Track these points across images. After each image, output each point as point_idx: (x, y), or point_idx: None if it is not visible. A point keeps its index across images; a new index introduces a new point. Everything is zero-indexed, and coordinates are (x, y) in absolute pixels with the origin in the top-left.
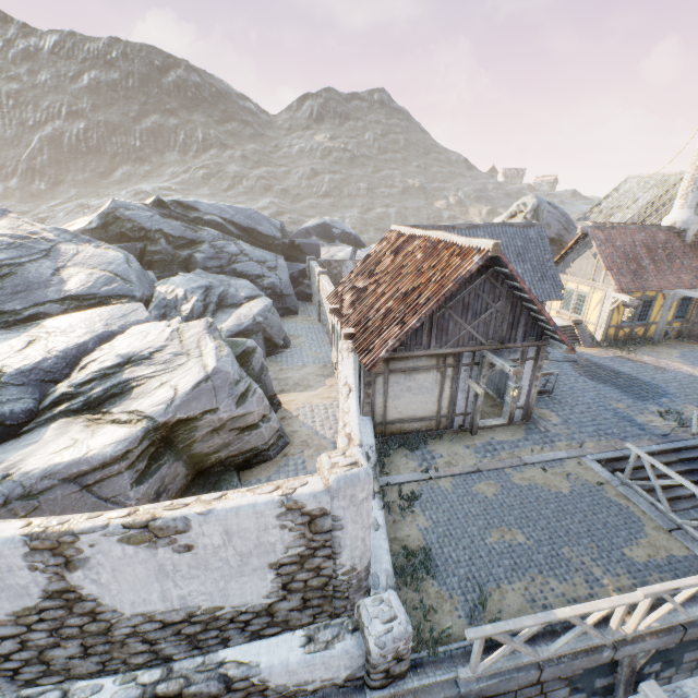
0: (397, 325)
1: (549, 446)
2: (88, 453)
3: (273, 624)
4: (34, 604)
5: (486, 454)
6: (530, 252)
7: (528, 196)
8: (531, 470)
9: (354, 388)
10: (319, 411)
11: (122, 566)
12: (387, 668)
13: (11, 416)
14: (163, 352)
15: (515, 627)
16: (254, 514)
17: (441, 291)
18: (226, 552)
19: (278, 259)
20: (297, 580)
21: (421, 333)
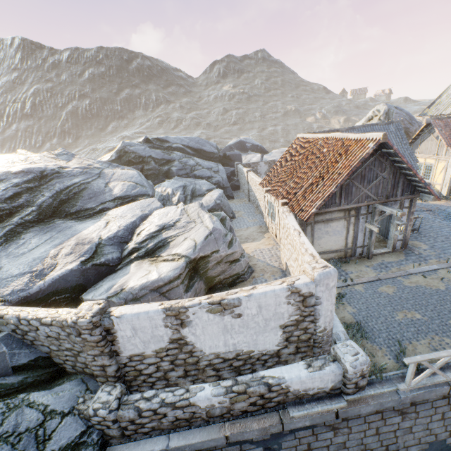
0: (320, 192)
1: (424, 263)
2: (161, 275)
3: (279, 362)
4: (164, 346)
5: (382, 270)
6: (392, 140)
7: (380, 105)
8: (415, 277)
9: (301, 231)
10: (265, 252)
11: (207, 326)
12: (356, 381)
13: (112, 260)
14: (180, 222)
15: (435, 357)
16: (274, 295)
17: (348, 168)
18: (258, 318)
19: (218, 165)
20: (293, 336)
21: (335, 196)
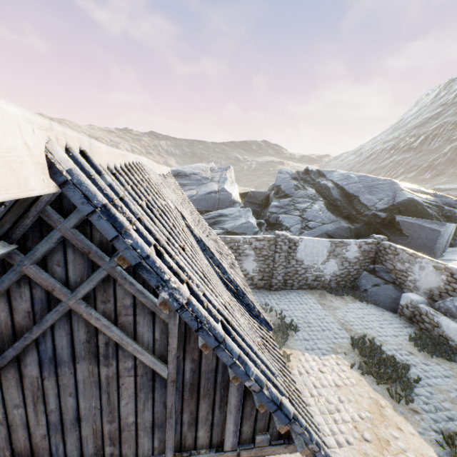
0: None
1: None
2: None
3: None
4: None
5: None
6: None
7: None
8: None
9: None
10: None
11: None
12: None
13: None
14: None
15: None
16: None
17: None
18: None
19: (331, 223)
20: None
21: None
